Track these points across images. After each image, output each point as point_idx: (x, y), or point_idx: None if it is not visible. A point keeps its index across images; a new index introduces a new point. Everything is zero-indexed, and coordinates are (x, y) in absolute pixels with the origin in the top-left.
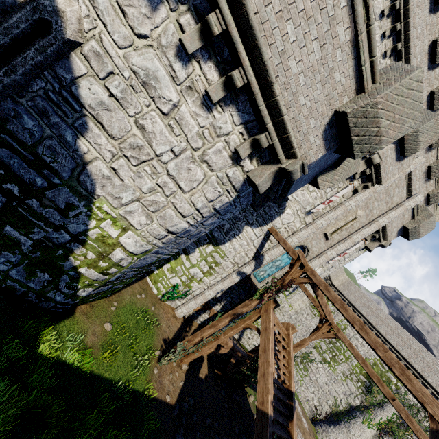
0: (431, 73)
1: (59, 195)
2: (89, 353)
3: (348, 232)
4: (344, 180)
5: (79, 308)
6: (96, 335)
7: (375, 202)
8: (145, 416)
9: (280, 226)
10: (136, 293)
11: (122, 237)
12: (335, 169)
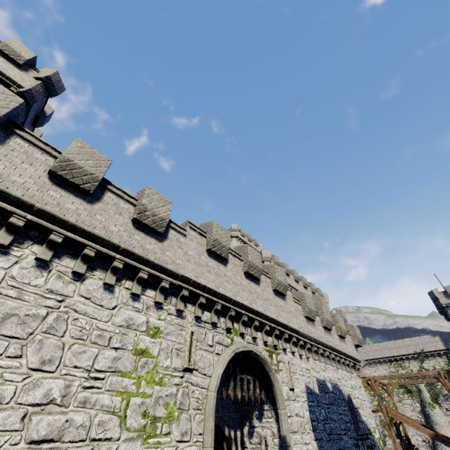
0: (290, 277)
1: (371, 440)
2: None
3: None
4: None
5: None
6: None
7: None
8: None
9: None
10: None
11: (377, 435)
12: None
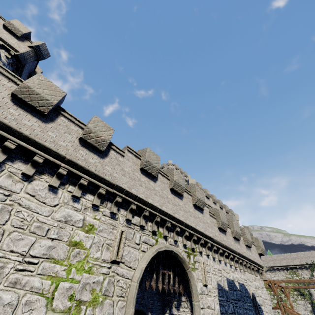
0: (209, 199)
1: None
2: None
3: None
4: None
5: None
6: None
7: None
8: None
9: None
10: None
11: None
12: None
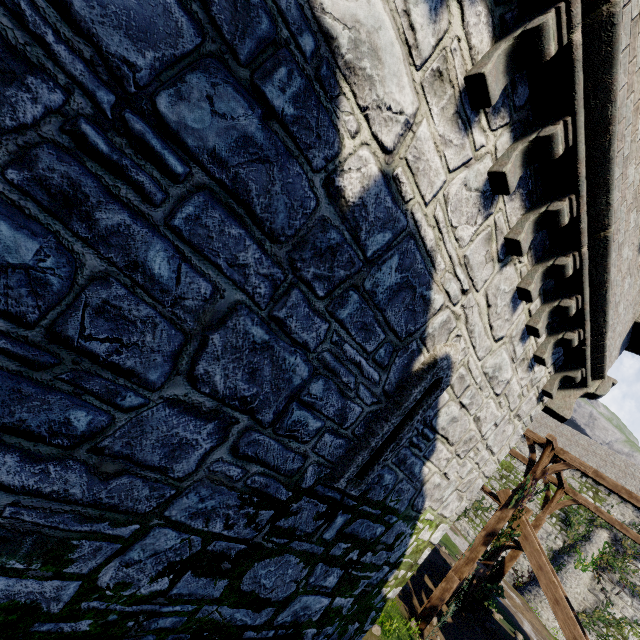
0: None
1: (391, 532)
2: None
3: None
4: None
5: None
6: None
7: None
8: None
9: None
10: None
11: (433, 535)
12: None
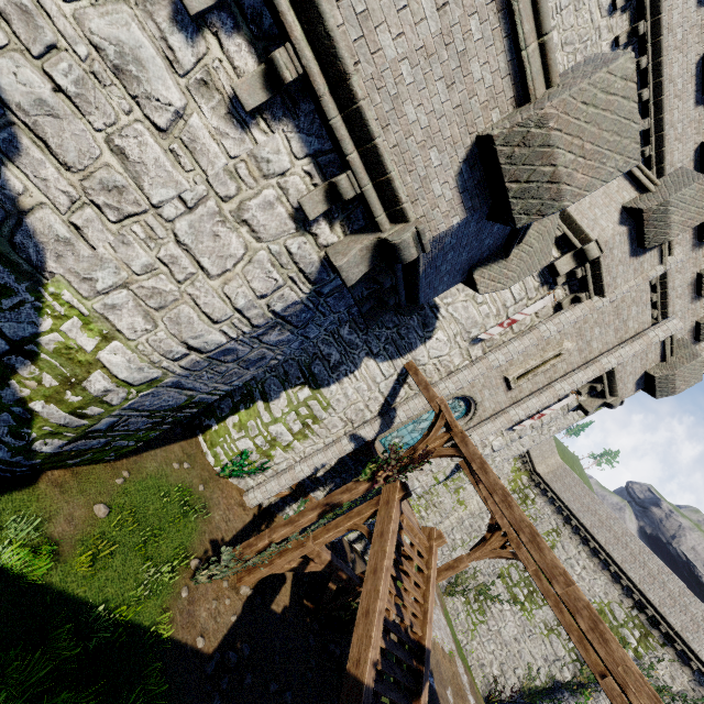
0: (702, 110)
1: None
2: (47, 552)
3: (548, 379)
4: (538, 287)
5: (48, 474)
6: (73, 523)
7: (595, 328)
8: (145, 670)
9: (426, 361)
10: (172, 460)
11: (103, 352)
12: (505, 257)
